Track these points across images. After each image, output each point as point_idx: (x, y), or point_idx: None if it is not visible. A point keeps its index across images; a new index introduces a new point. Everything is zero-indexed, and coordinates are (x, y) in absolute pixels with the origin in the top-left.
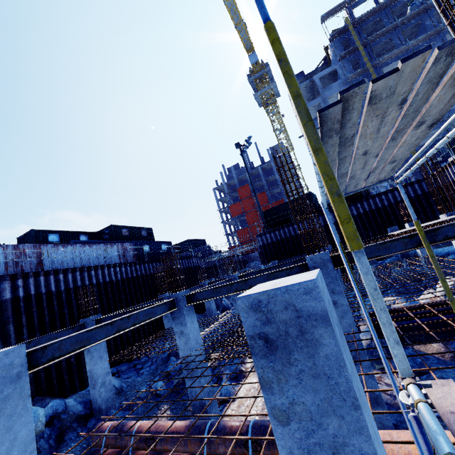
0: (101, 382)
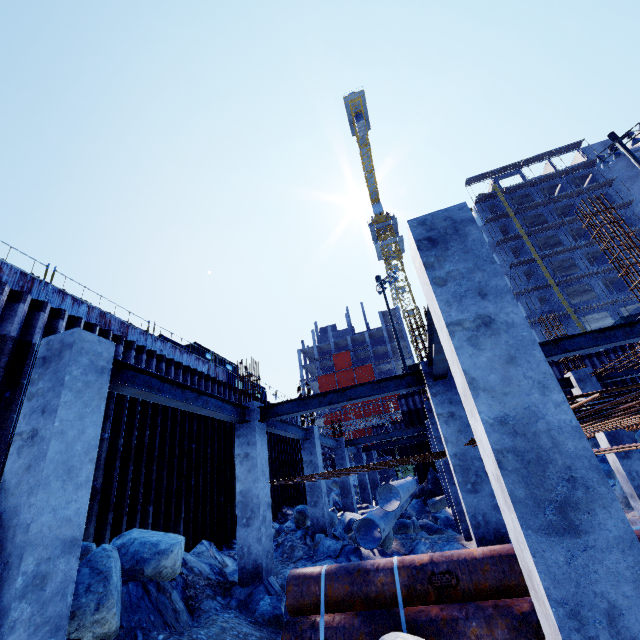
0: (262, 516)
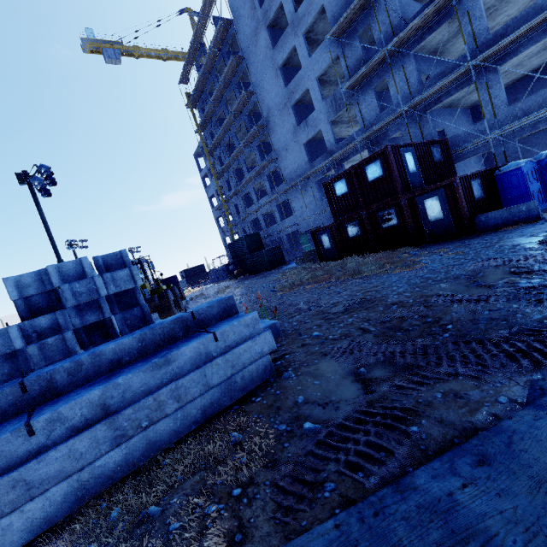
0: None
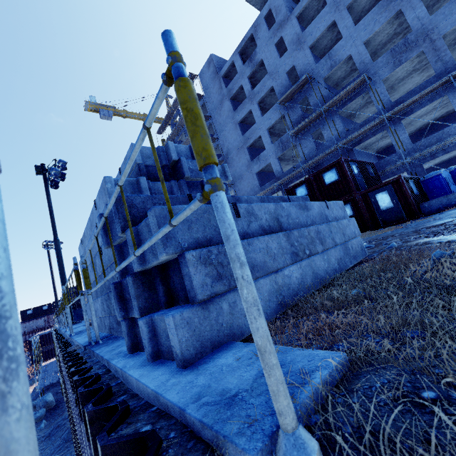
0: None
